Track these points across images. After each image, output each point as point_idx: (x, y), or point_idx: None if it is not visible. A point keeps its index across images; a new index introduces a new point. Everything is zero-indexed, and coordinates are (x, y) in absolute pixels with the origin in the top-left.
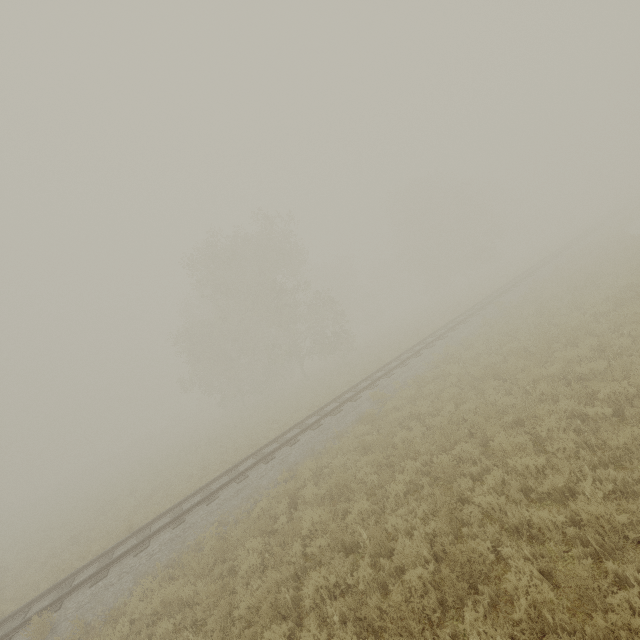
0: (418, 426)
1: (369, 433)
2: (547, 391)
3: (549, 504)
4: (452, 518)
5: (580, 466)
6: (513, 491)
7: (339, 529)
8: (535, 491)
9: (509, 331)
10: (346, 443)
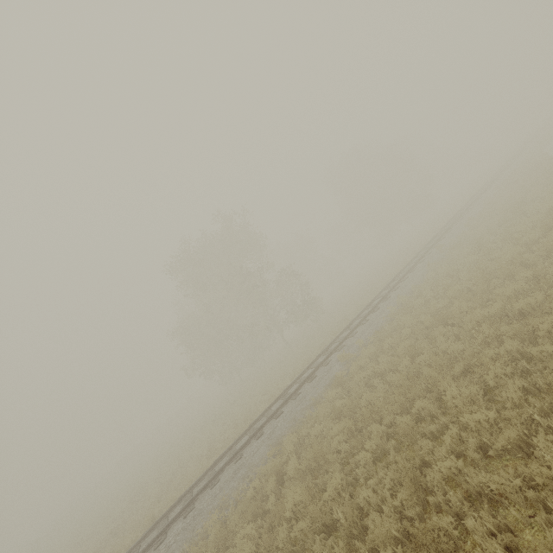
0: (381, 384)
1: (340, 396)
2: (490, 333)
3: (509, 459)
4: (416, 487)
5: (532, 414)
6: (471, 450)
7: (318, 508)
8: (492, 447)
9: (452, 272)
10: (321, 411)
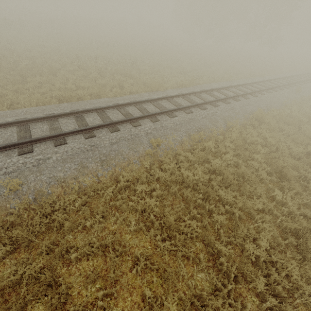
0: None
1: None
2: None
3: None
4: None
5: None
6: None
7: None
8: None
9: None
10: None
